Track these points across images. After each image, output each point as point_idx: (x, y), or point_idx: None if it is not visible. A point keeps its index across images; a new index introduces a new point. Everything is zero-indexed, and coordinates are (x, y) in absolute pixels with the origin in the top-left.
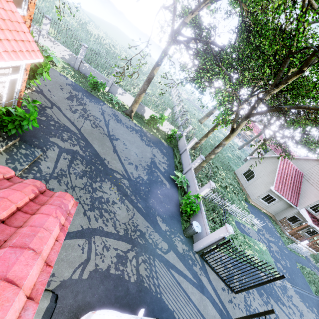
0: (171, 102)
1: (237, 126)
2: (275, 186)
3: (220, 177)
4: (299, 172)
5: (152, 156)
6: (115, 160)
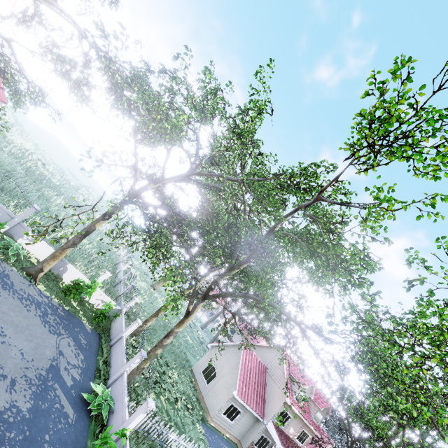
0: (115, 256)
1: (193, 309)
2: (238, 389)
3: (170, 381)
4: (262, 365)
5: (56, 354)
6: None
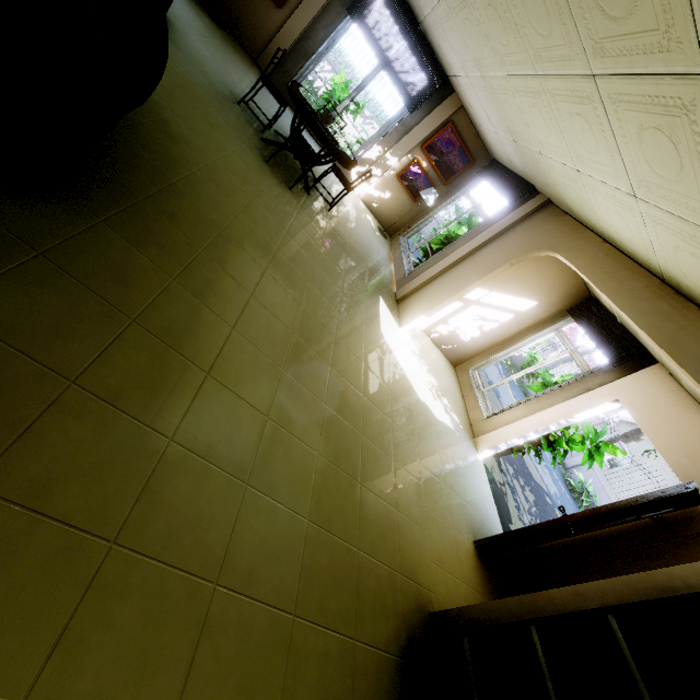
0: None
1: None
2: None
3: None
4: None
5: None
6: (527, 455)
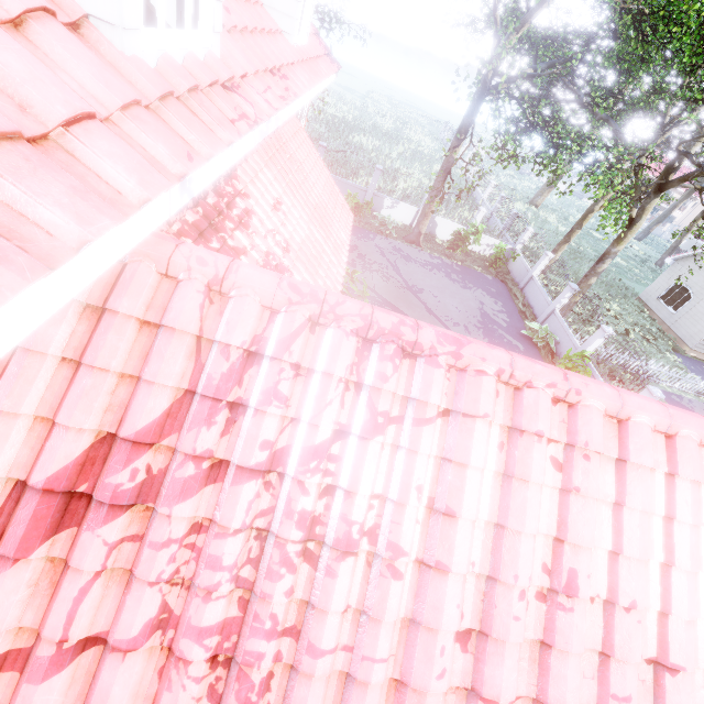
0: (464, 182)
1: (639, 213)
2: None
3: (609, 314)
4: None
5: (479, 304)
6: (436, 324)
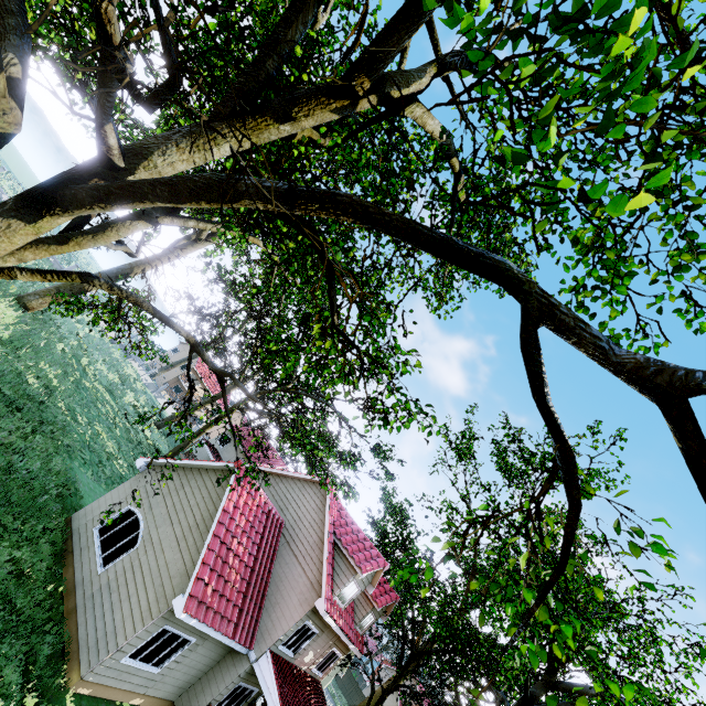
0: None
1: None
2: (193, 592)
3: None
4: (275, 520)
5: None
6: None
